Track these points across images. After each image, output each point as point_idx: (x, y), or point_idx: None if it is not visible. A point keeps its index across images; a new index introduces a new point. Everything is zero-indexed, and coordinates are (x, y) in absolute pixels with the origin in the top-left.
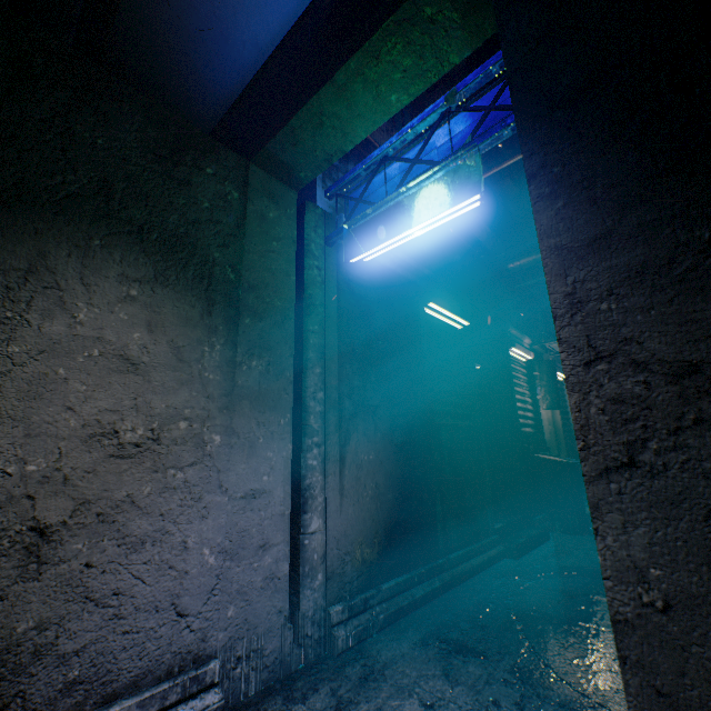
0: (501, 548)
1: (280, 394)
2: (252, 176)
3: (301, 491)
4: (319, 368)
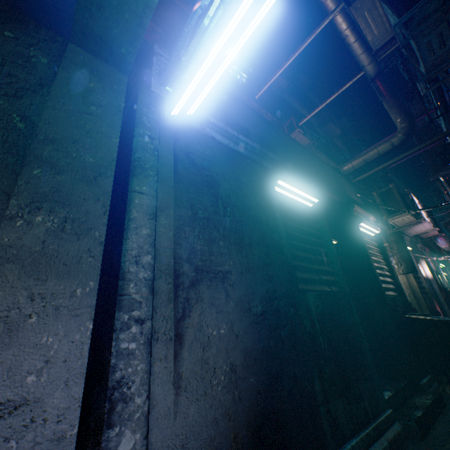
0: (399, 425)
1: (80, 257)
2: (71, 52)
3: (107, 391)
4: (146, 229)
